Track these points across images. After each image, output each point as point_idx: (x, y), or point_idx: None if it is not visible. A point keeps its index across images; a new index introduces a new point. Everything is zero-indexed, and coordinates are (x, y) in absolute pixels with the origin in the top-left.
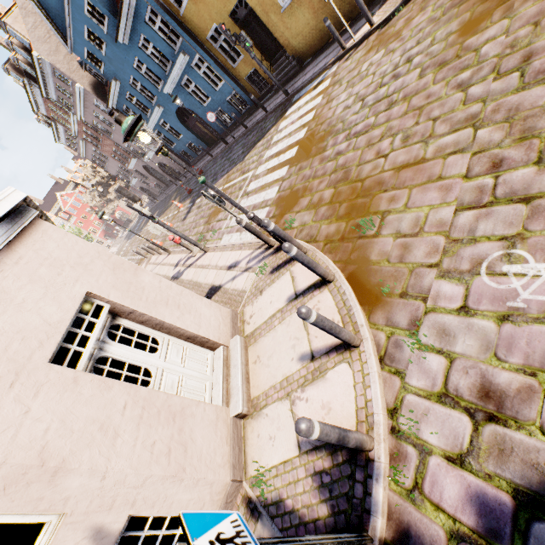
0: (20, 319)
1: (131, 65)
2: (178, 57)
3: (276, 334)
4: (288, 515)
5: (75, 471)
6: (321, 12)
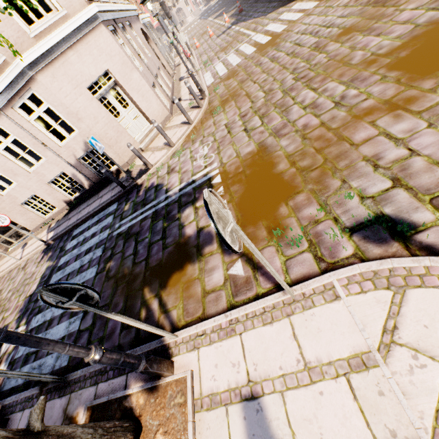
0: (83, 68)
1: None
2: None
3: (169, 132)
4: (130, 174)
5: (84, 123)
6: None
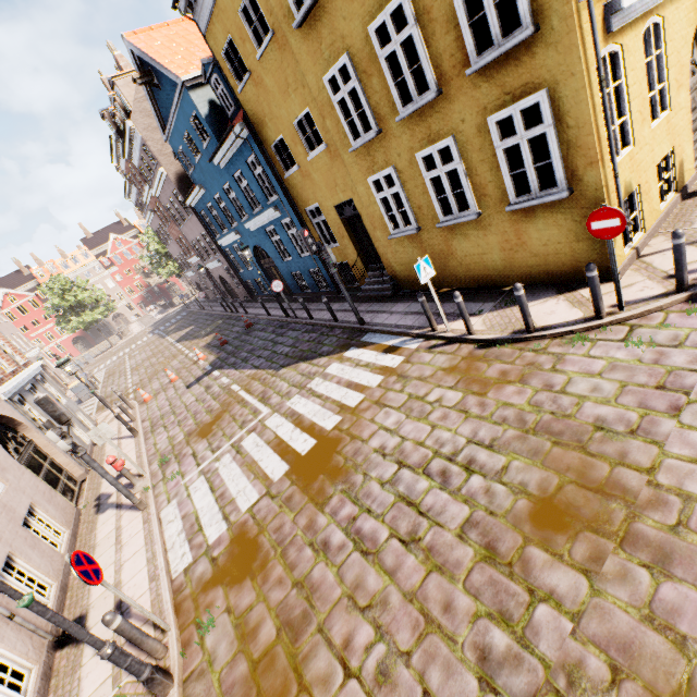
0: None
1: (221, 185)
2: (270, 207)
3: None
4: None
5: None
6: (433, 261)
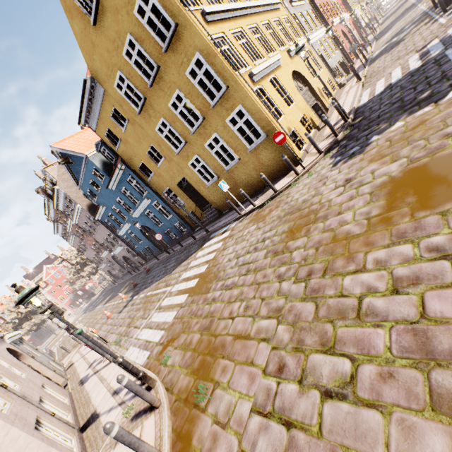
0: None
1: (115, 200)
2: (144, 199)
3: None
4: None
5: None
6: (230, 190)
